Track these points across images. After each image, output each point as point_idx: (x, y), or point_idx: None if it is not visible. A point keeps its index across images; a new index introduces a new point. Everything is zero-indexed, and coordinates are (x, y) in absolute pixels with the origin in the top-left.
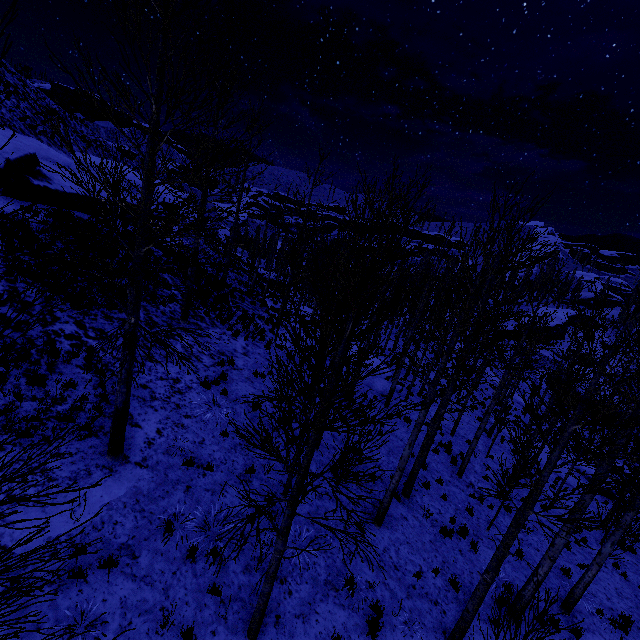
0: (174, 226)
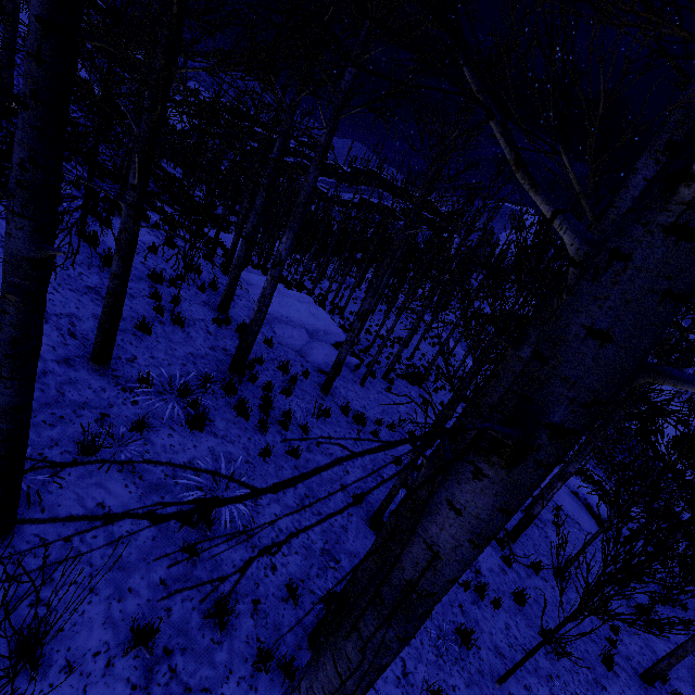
0: None
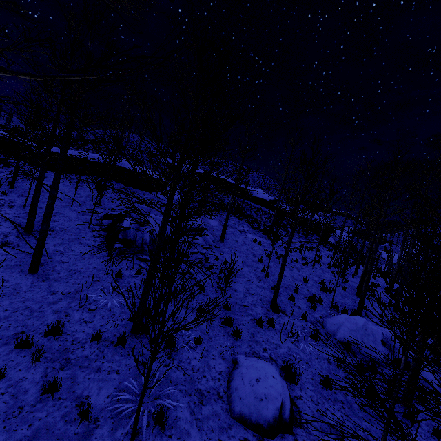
0: (331, 239)
